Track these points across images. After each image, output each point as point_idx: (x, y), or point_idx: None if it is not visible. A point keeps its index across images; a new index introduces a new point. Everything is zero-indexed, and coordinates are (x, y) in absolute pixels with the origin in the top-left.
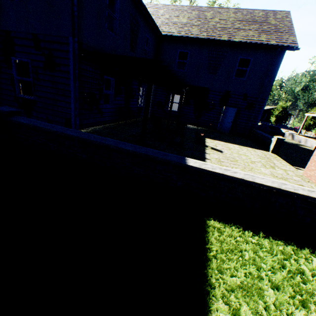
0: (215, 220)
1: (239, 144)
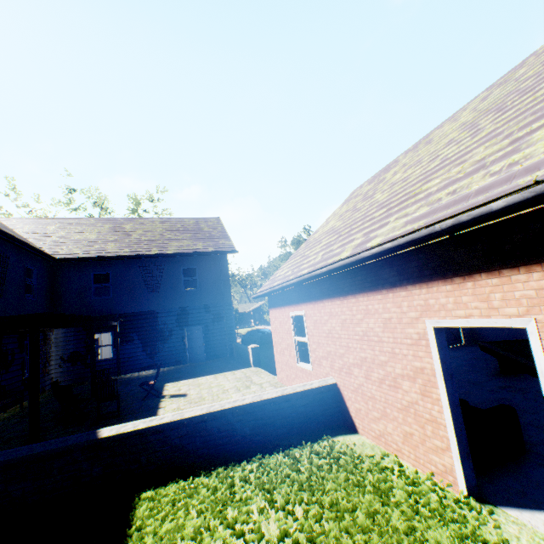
0: (150, 490)
1: (216, 372)
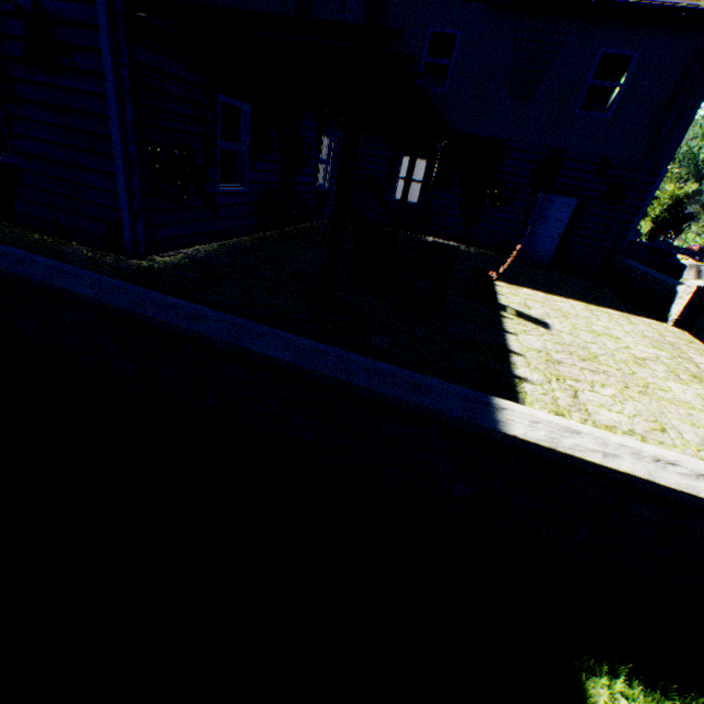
0: (613, 668)
1: (583, 299)
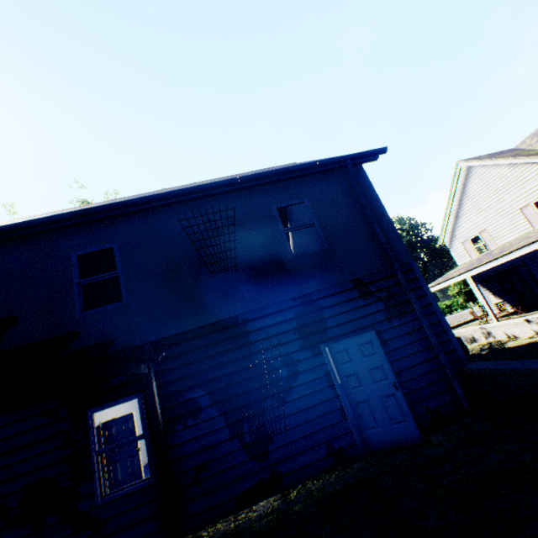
0: None
1: None
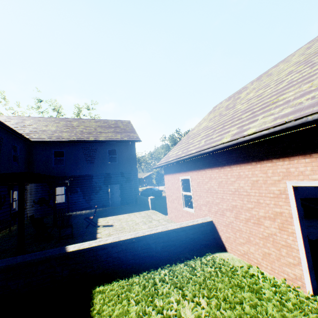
0: (101, 285)
1: (128, 212)
